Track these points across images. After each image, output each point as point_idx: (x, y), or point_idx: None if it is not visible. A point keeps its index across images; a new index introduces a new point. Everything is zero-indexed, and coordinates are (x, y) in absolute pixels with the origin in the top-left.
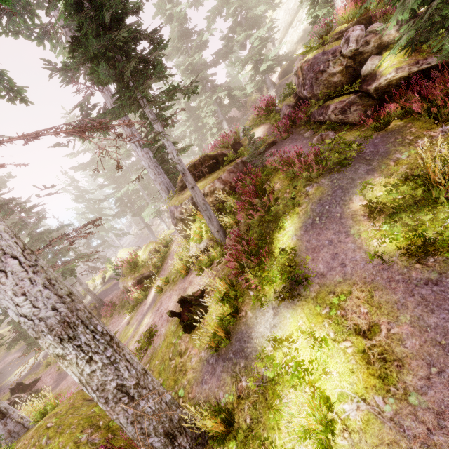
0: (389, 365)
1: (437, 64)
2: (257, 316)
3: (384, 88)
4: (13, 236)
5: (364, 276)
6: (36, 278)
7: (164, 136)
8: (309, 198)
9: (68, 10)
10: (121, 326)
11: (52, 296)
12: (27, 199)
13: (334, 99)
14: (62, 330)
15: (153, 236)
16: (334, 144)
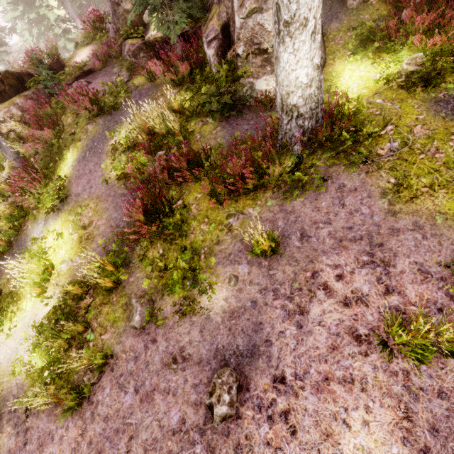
0: (88, 241)
1: (183, 33)
2: (34, 227)
3: (155, 42)
4: None
5: (98, 194)
6: None
7: None
8: (87, 135)
9: None
10: None
11: None
12: None
13: (129, 40)
14: None
15: None
16: (116, 88)
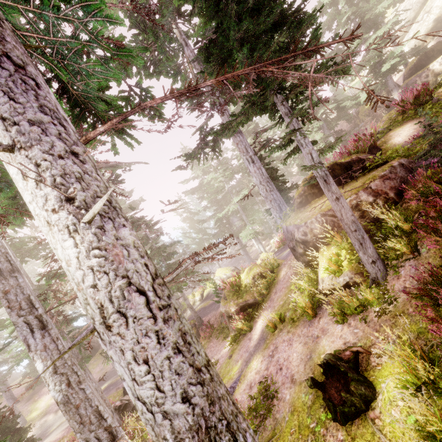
0: None
1: None
2: None
3: None
4: (143, 255)
5: None
6: (166, 332)
7: (304, 132)
8: None
9: (208, 15)
10: (220, 356)
11: (187, 368)
12: (151, 218)
13: None
14: (196, 439)
15: (248, 258)
16: None
